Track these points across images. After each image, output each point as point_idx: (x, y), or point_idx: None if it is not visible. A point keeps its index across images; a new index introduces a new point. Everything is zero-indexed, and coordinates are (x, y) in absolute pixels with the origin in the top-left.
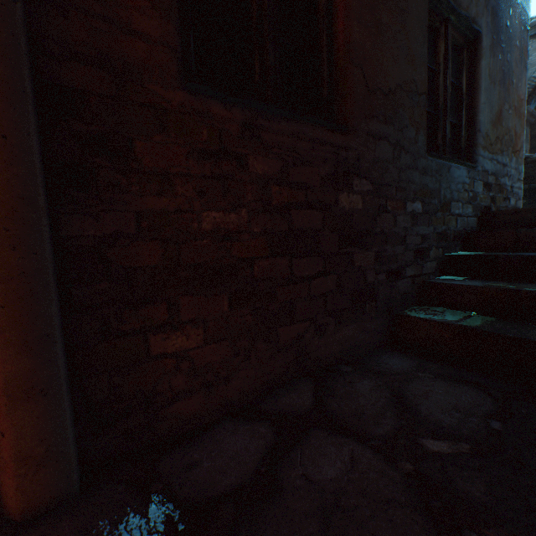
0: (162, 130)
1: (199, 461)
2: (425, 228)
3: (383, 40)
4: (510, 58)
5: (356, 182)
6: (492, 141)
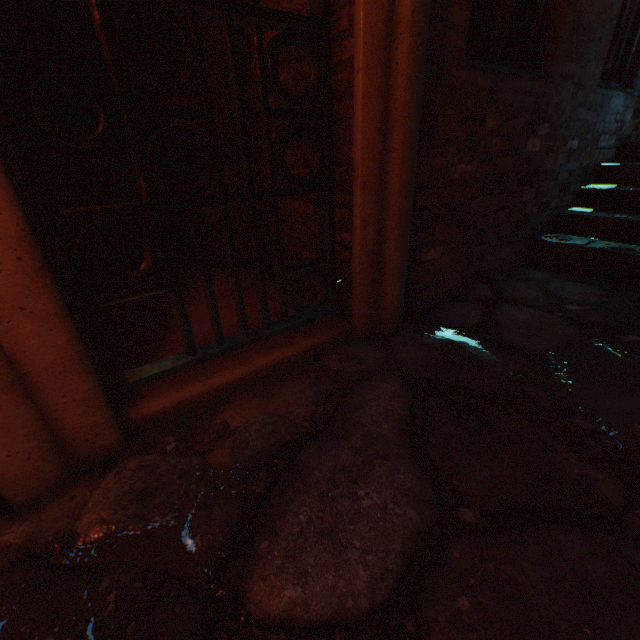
0: (450, 105)
1: (447, 317)
2: (574, 164)
3: None
4: None
5: (540, 128)
6: None
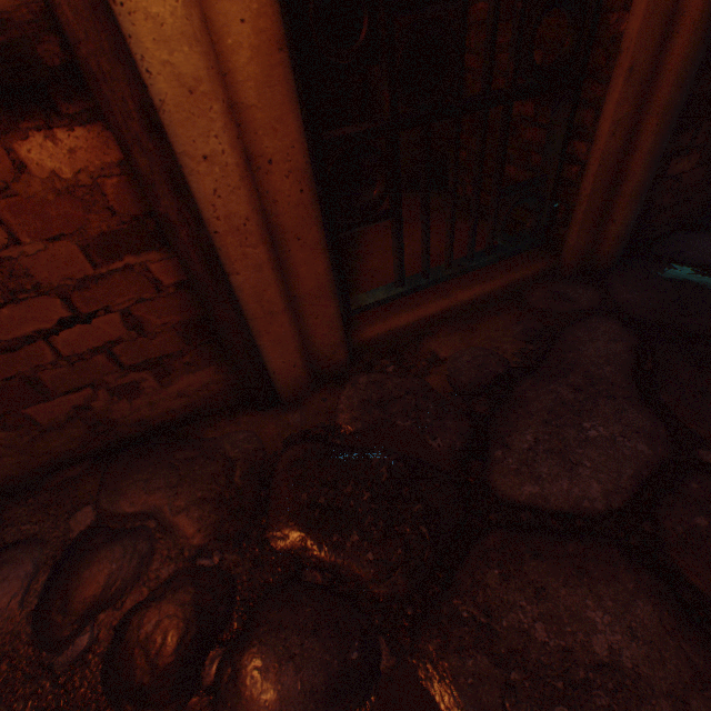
0: None
1: (681, 251)
2: None
3: None
4: None
5: None
6: None
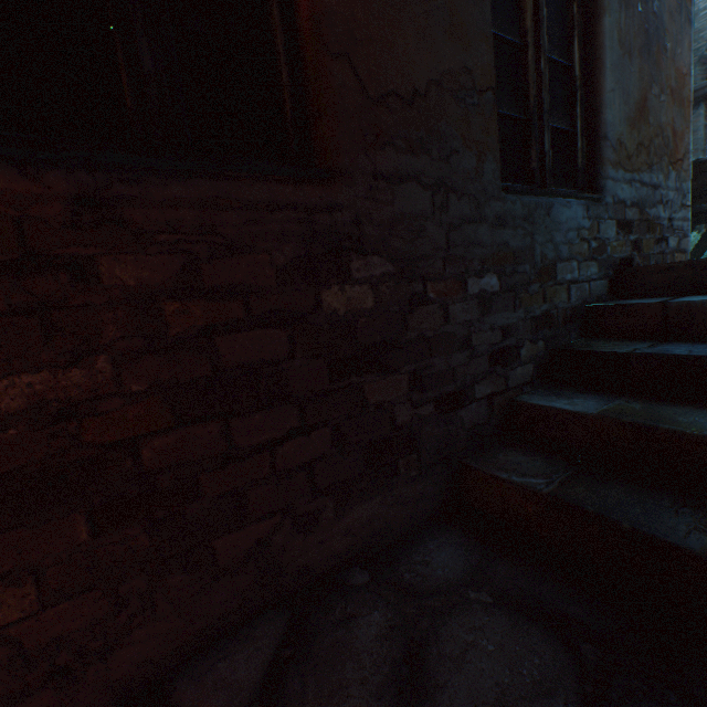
0: None
1: None
2: (509, 314)
3: (393, 2)
4: (659, 7)
5: (357, 264)
6: (630, 152)
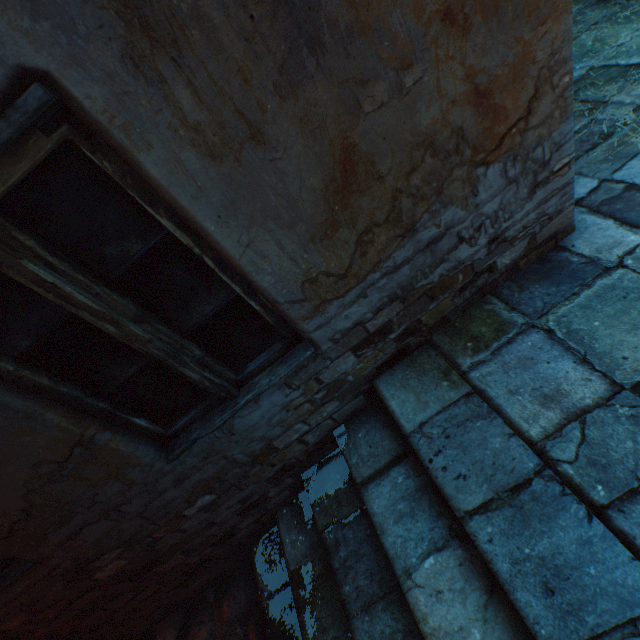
0: None
1: None
2: (240, 494)
3: None
4: None
5: (99, 562)
6: (344, 265)
